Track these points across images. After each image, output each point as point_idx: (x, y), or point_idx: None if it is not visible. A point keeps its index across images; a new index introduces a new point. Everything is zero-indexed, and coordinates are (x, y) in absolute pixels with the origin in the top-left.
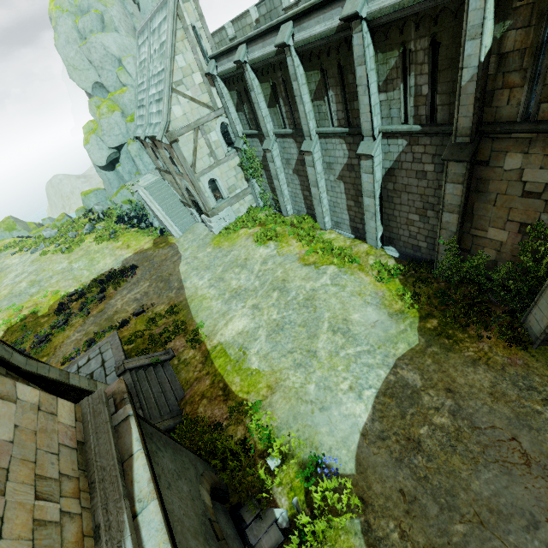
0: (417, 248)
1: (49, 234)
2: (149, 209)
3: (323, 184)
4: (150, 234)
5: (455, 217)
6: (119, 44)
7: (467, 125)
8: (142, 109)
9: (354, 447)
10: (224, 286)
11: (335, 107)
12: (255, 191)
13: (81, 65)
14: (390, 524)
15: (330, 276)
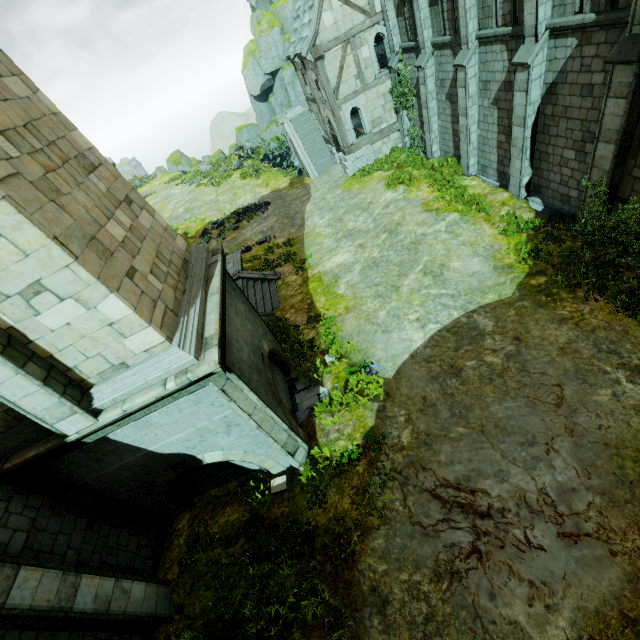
0: (566, 199)
1: (205, 168)
2: (292, 146)
3: (474, 112)
4: (289, 174)
5: (612, 148)
6: None
7: None
8: (297, 20)
9: (400, 362)
10: (340, 226)
11: None
12: (403, 127)
13: None
14: (402, 412)
15: (448, 224)
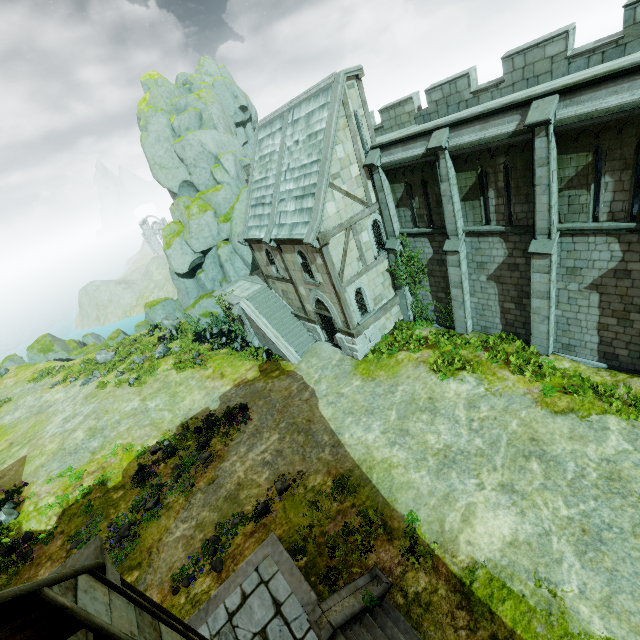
0: None
1: (104, 357)
2: (249, 325)
3: (553, 295)
4: (249, 357)
5: None
6: (217, 141)
7: None
8: (262, 207)
9: None
10: (417, 444)
11: (608, 197)
12: (407, 301)
13: (170, 163)
14: None
15: (623, 436)
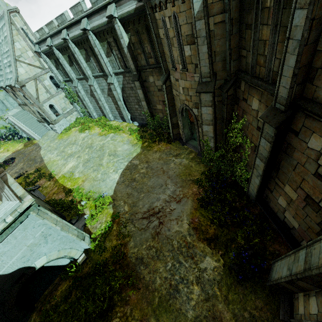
0: (143, 119)
1: None
2: (18, 127)
3: (103, 99)
4: (21, 141)
5: (145, 102)
6: None
7: (134, 68)
8: (1, 71)
9: (114, 188)
10: (64, 154)
11: (95, 64)
12: (77, 109)
13: None
14: (121, 201)
15: (111, 137)
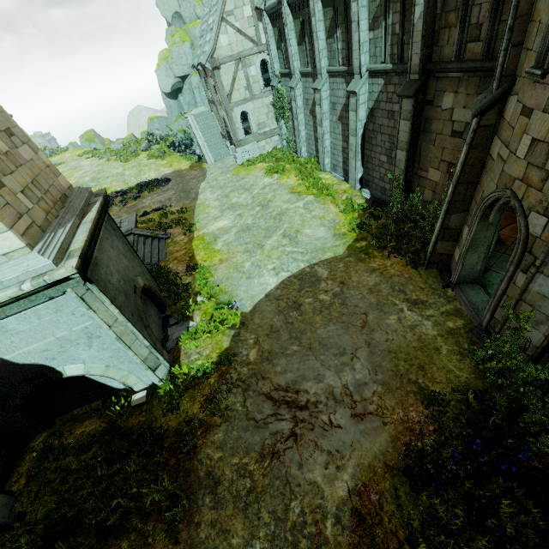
0: (383, 191)
1: (116, 147)
2: (194, 136)
3: (327, 125)
4: (190, 159)
5: (404, 154)
6: None
7: (417, 62)
8: (202, 38)
9: (257, 300)
10: (226, 201)
11: (341, 45)
12: (282, 132)
13: None
14: (252, 336)
15: (305, 202)
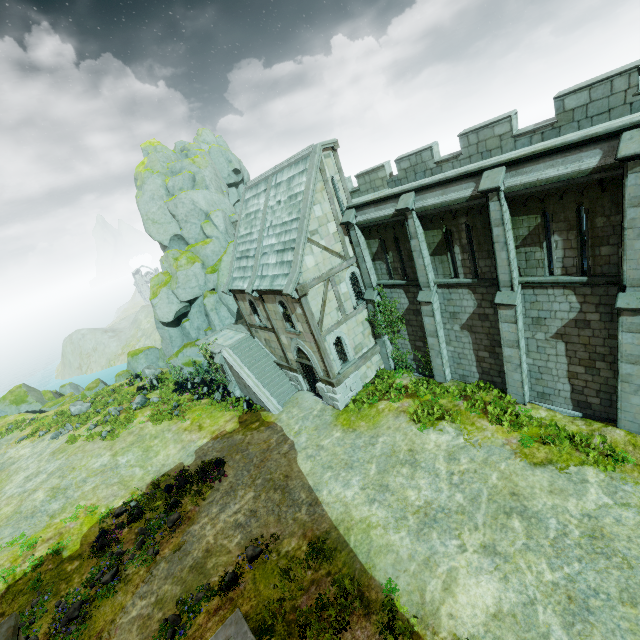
0: None
1: (78, 409)
2: (231, 374)
3: (522, 344)
4: (230, 407)
5: None
6: (208, 200)
7: None
8: (246, 260)
9: None
10: (397, 501)
11: (560, 253)
12: (387, 350)
13: (162, 219)
14: None
15: (602, 488)
